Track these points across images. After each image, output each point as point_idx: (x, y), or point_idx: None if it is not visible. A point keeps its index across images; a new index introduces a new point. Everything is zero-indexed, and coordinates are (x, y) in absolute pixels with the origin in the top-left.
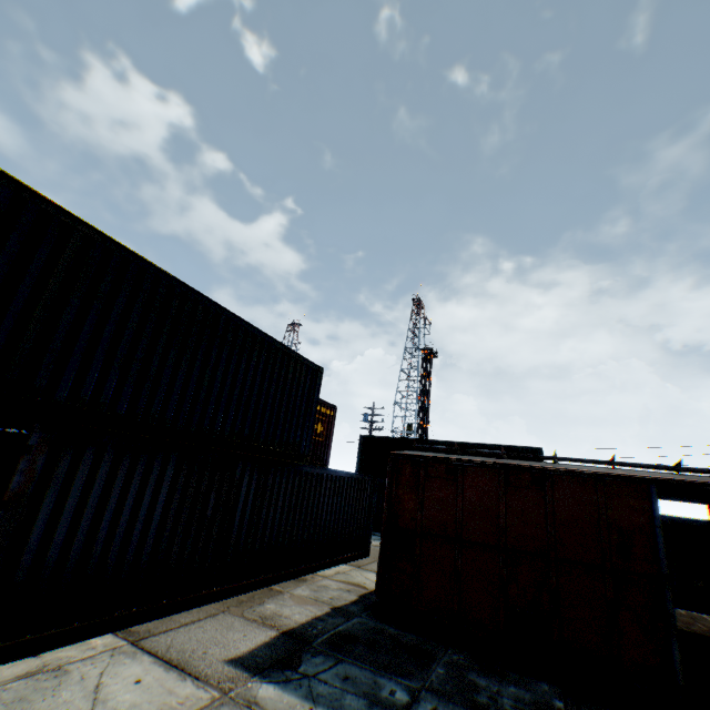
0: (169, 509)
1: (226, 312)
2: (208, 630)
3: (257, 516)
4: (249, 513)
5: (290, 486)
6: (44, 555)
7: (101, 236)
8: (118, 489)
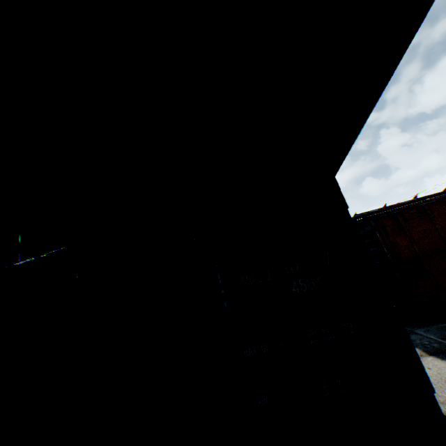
0: None
1: None
2: None
3: None
4: None
5: None
6: None
7: None
8: None
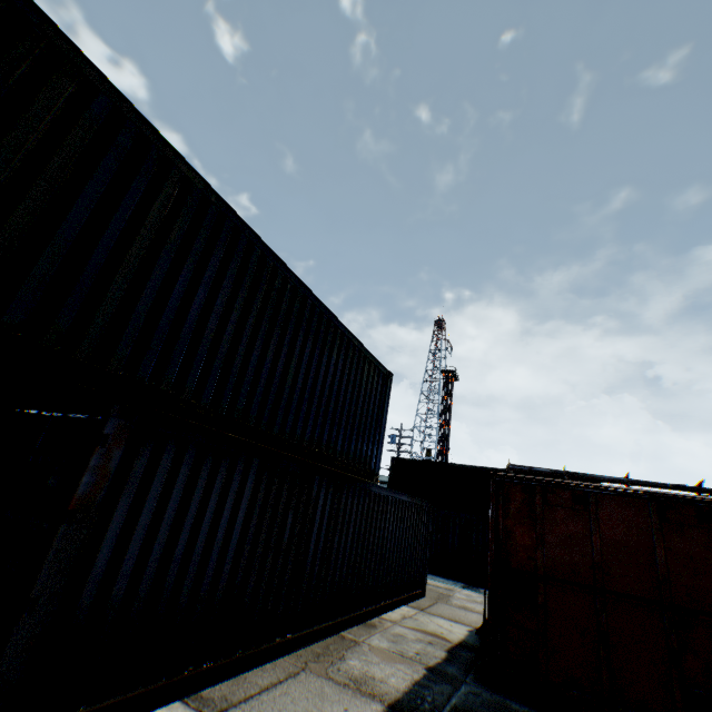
0: (247, 531)
1: (312, 296)
2: (297, 699)
3: (330, 544)
4: (322, 539)
5: (360, 509)
6: (109, 588)
7: (199, 181)
8: (196, 502)
